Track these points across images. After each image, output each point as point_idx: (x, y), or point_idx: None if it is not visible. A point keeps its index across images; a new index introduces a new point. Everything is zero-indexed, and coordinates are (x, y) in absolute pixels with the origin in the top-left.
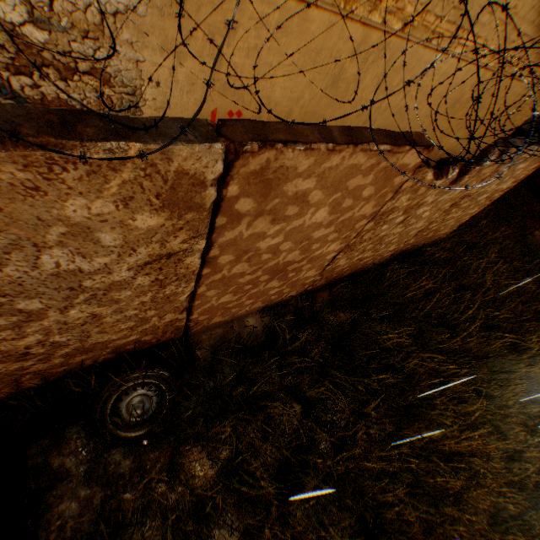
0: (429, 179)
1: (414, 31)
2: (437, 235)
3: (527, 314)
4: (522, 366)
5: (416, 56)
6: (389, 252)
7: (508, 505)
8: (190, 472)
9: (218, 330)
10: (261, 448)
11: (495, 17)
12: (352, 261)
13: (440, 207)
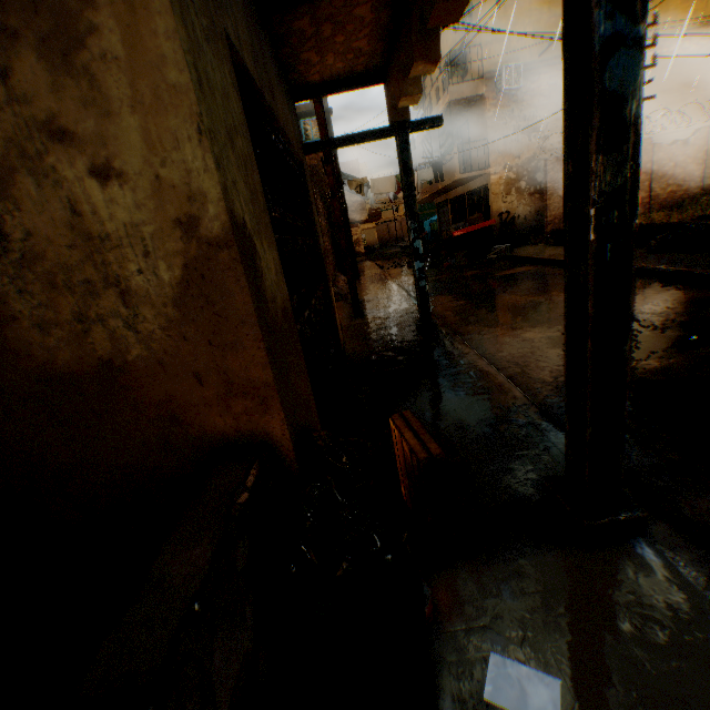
0: (663, 147)
1: (651, 135)
2: None
3: None
4: None
5: (659, 139)
6: (693, 190)
7: None
8: None
9: None
10: None
11: (690, 115)
12: (665, 193)
13: (693, 157)
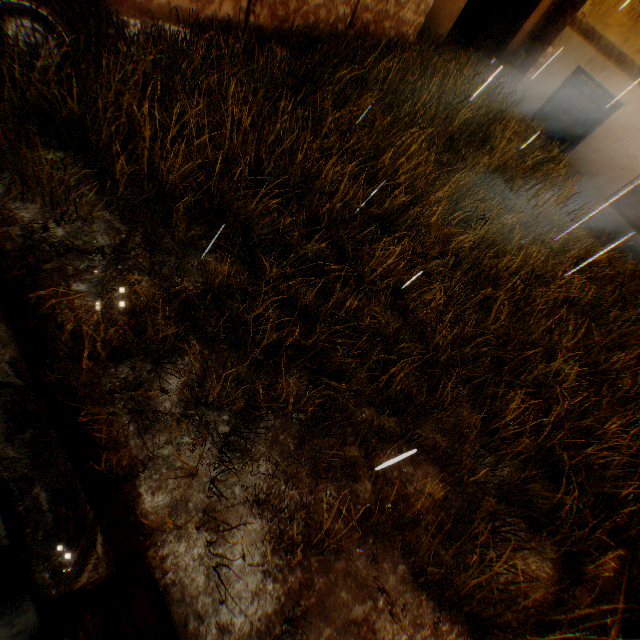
0: None
1: None
2: (403, 24)
3: (495, 112)
4: (486, 149)
5: None
6: (344, 8)
7: (464, 245)
8: (96, 72)
9: (137, 24)
10: (181, 67)
11: None
12: None
13: None
